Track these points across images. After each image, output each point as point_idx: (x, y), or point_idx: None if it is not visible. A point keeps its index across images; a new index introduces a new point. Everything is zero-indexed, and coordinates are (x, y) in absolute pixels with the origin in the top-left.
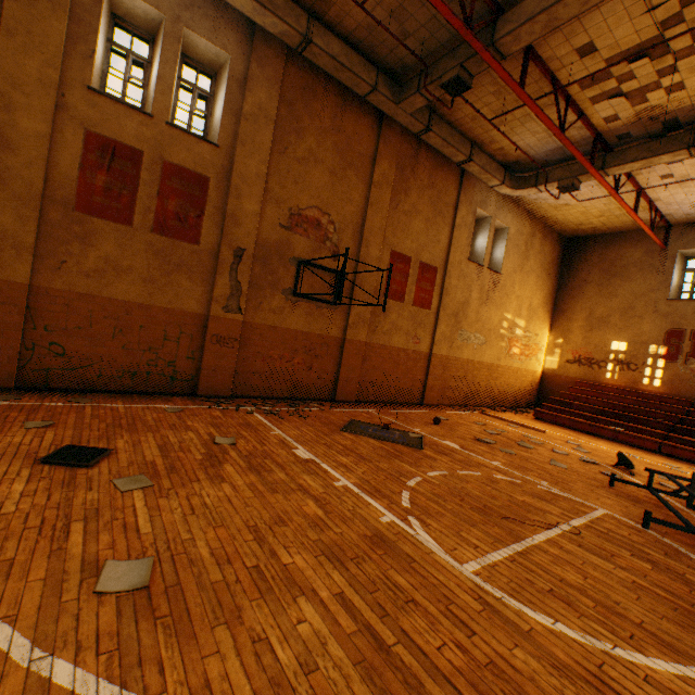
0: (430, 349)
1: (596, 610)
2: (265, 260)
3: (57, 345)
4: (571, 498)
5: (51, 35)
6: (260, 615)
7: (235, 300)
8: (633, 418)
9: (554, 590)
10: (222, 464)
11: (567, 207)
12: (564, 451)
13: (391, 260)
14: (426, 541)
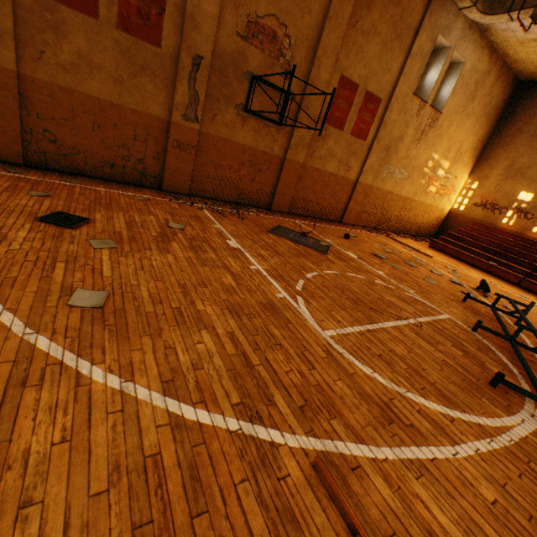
0: (357, 177)
1: (406, 371)
2: (221, 71)
3: (49, 133)
4: (427, 304)
5: None
6: (173, 335)
7: (192, 109)
8: (509, 257)
9: (382, 355)
10: (170, 241)
11: (534, 44)
12: (440, 273)
13: (339, 85)
14: (304, 313)
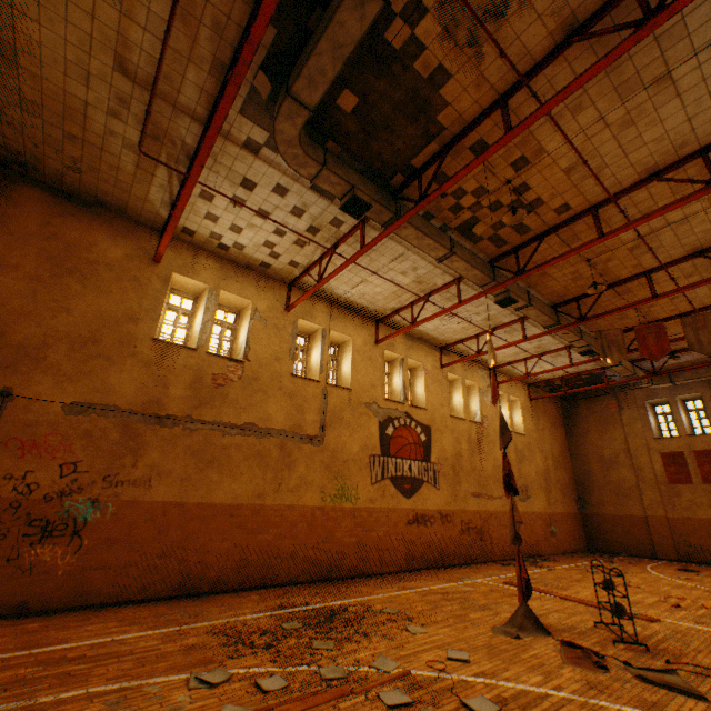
0: None
1: None
2: None
3: (685, 541)
4: None
5: (637, 429)
6: (707, 583)
7: None
8: None
9: None
10: None
11: None
12: None
13: None
14: None
